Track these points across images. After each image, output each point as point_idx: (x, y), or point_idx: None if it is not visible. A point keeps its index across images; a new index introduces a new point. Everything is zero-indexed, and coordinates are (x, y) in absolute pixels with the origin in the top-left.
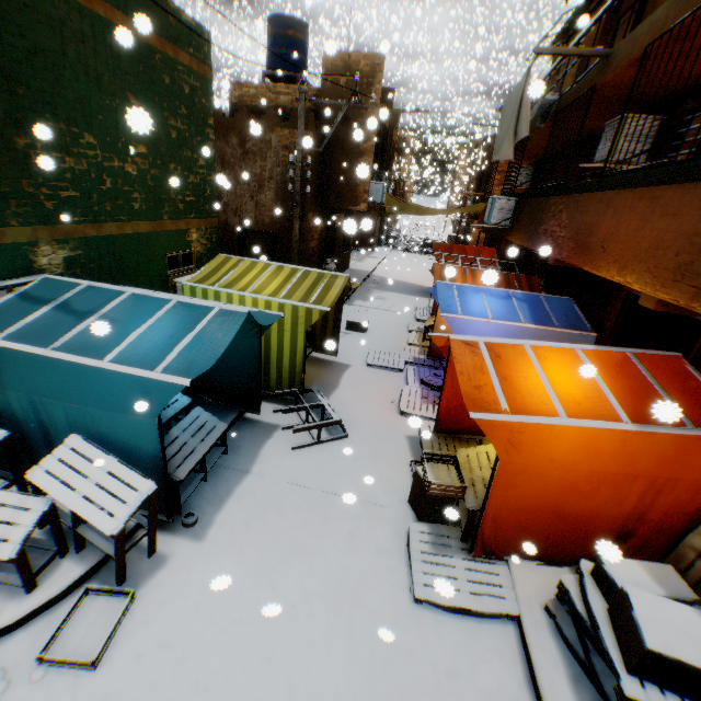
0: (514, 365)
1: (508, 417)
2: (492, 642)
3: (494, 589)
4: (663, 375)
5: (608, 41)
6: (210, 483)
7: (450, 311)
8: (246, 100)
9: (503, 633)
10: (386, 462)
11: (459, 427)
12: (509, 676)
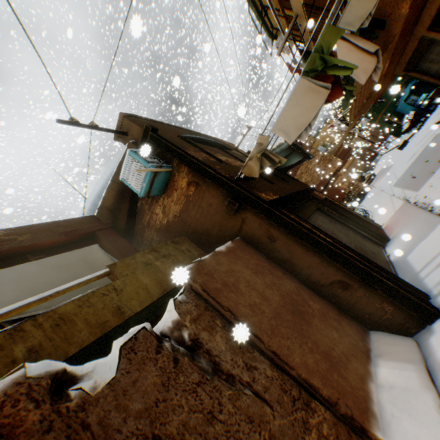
0: None
1: None
2: None
3: None
4: None
5: None
6: None
7: None
8: None
9: None
10: None
11: None
12: None
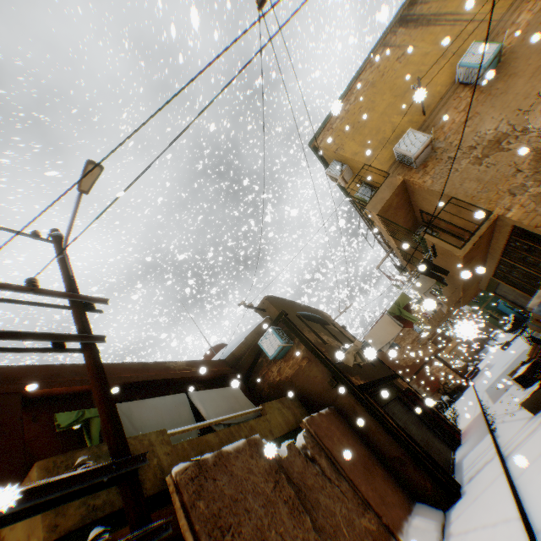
0: None
1: None
2: None
3: None
4: None
5: None
6: None
7: None
8: None
9: None
10: None
11: None
12: None
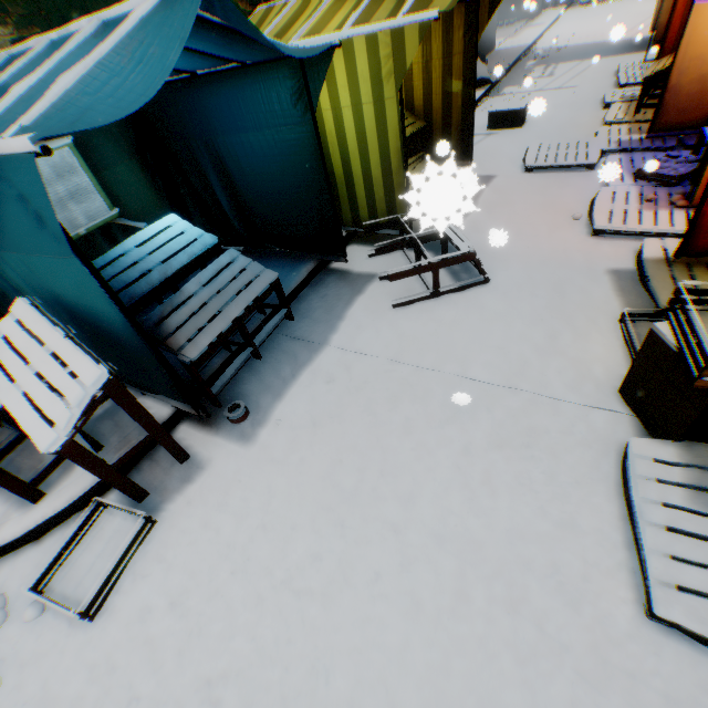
0: None
1: None
2: None
3: None
4: None
5: None
6: (273, 361)
7: None
8: None
9: None
10: (564, 320)
11: None
12: None
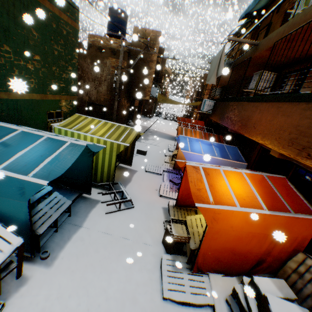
0: (215, 179)
1: (213, 206)
2: None
3: (202, 290)
4: (279, 186)
5: (254, 40)
6: (59, 232)
7: (185, 149)
8: (96, 43)
9: None
10: (152, 221)
11: (187, 204)
12: None
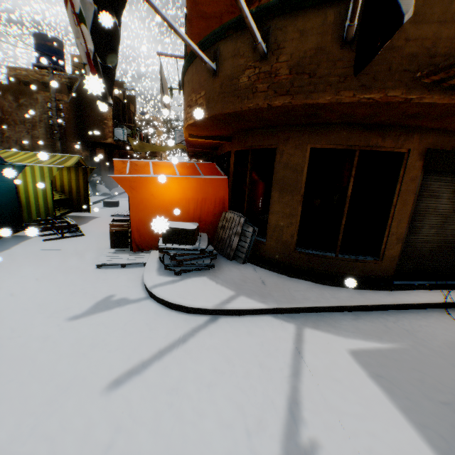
0: (143, 167)
1: (126, 174)
2: (132, 271)
3: (139, 258)
4: (205, 168)
5: None
6: None
7: None
8: (21, 77)
9: (139, 269)
10: (104, 240)
11: None
12: (135, 276)
